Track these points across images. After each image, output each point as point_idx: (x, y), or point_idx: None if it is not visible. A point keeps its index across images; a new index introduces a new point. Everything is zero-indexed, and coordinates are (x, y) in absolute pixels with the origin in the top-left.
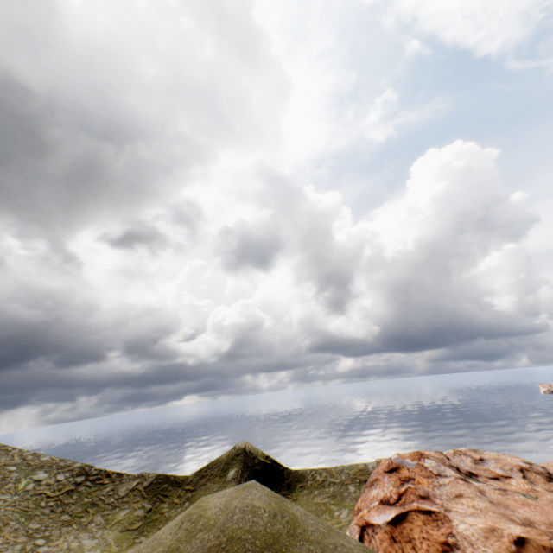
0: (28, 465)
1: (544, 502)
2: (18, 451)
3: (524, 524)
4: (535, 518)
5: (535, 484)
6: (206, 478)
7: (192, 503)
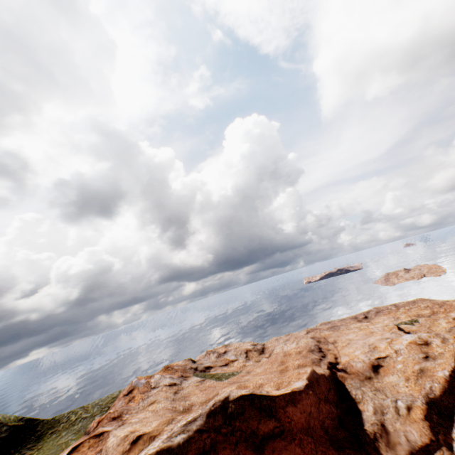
0: None
1: (242, 374)
2: None
3: (185, 409)
4: (198, 400)
5: (250, 359)
6: None
7: None
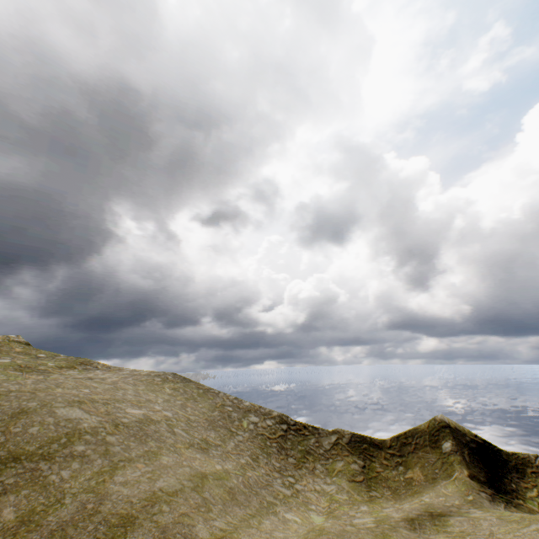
0: (238, 407)
1: None
2: (223, 394)
3: None
4: None
5: None
6: (411, 445)
7: (408, 468)
